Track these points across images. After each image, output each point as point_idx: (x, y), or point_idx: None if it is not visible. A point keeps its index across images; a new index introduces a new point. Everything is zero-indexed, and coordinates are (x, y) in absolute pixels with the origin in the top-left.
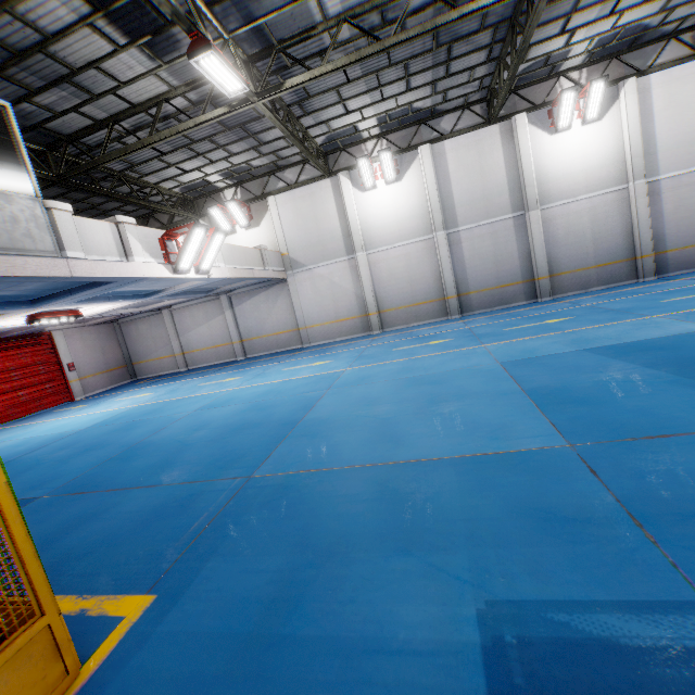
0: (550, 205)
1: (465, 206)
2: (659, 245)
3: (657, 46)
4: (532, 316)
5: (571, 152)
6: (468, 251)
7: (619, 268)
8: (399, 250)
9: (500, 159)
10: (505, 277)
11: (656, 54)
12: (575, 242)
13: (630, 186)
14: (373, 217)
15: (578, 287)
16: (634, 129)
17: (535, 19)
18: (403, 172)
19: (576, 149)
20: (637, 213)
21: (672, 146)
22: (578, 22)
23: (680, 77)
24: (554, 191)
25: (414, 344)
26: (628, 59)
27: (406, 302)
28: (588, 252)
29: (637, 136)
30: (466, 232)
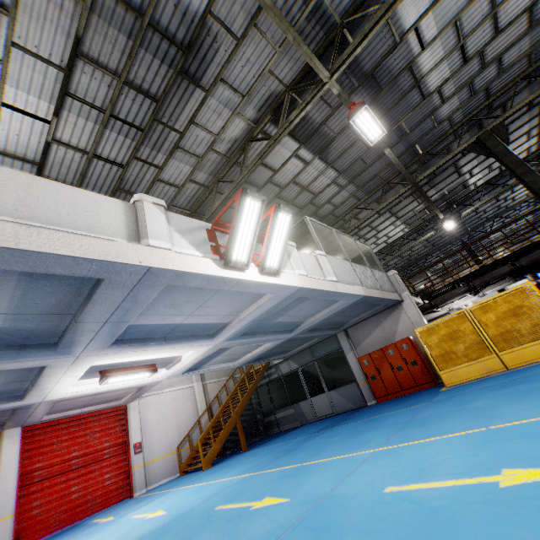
0: None
1: None
2: None
3: None
4: None
5: None
6: None
7: None
8: None
9: None
10: None
11: None
12: None
13: None
14: None
15: None
16: None
17: None
18: None
19: None
20: None
21: None
22: None
23: None
24: None
25: None
26: None
27: None
28: None
29: None
30: None
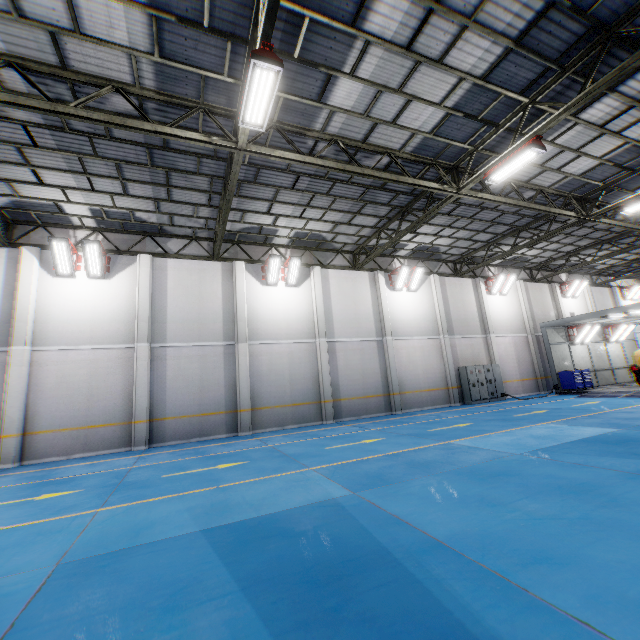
0: (257, 342)
1: (178, 323)
2: (337, 393)
3: (332, 254)
4: (214, 455)
5: (277, 303)
6: (173, 370)
7: (309, 409)
8: (84, 353)
9: (219, 290)
10: (208, 404)
11: (332, 258)
12: (276, 379)
13: (317, 341)
14: (58, 308)
15: (276, 423)
16: (320, 301)
17: (234, 176)
18: (115, 271)
19: (280, 302)
20: (322, 364)
21: (343, 320)
22: (279, 210)
23: (345, 277)
24: (262, 331)
25: (11, 499)
26: (316, 254)
27: (76, 422)
28: (286, 390)
29: (322, 306)
30: (174, 350)
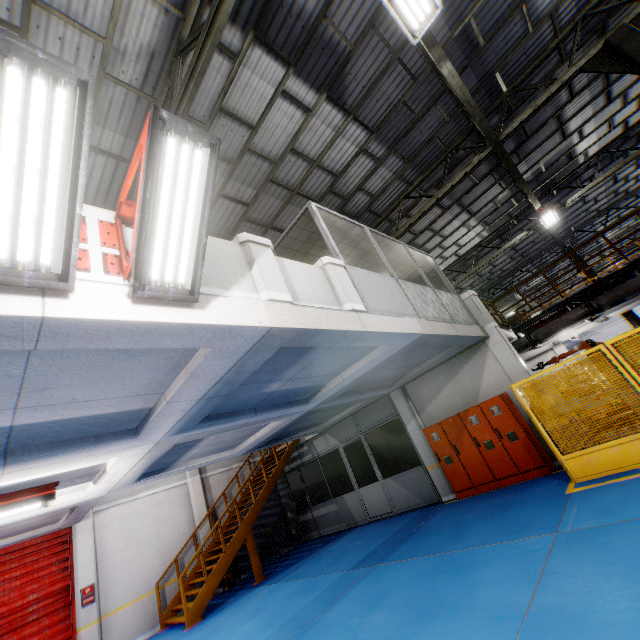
0: None
1: None
2: None
3: None
4: None
5: None
6: None
7: None
8: None
9: None
10: None
11: None
12: None
13: None
14: None
15: None
16: None
17: None
18: None
19: None
20: None
21: None
22: None
23: None
24: None
25: None
26: None
27: None
28: None
29: None
30: None
